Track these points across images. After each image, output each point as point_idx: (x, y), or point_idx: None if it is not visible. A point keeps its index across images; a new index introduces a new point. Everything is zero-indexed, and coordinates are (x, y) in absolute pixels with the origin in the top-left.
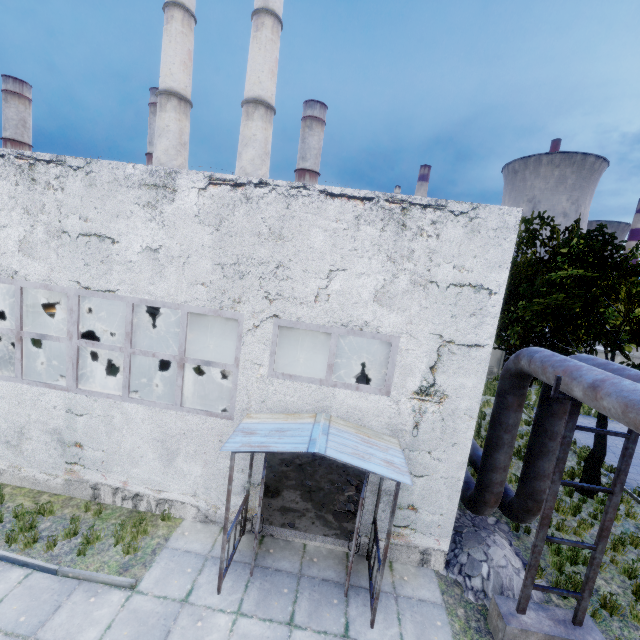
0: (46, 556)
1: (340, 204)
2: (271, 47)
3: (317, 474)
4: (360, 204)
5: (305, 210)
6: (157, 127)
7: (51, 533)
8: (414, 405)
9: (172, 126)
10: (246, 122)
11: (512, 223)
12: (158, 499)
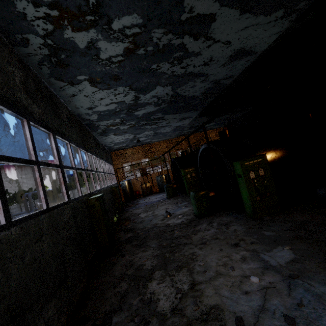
0: None
1: None
2: None
3: None
4: None
5: None
6: None
7: None
8: None
9: None
10: None
11: None
12: None
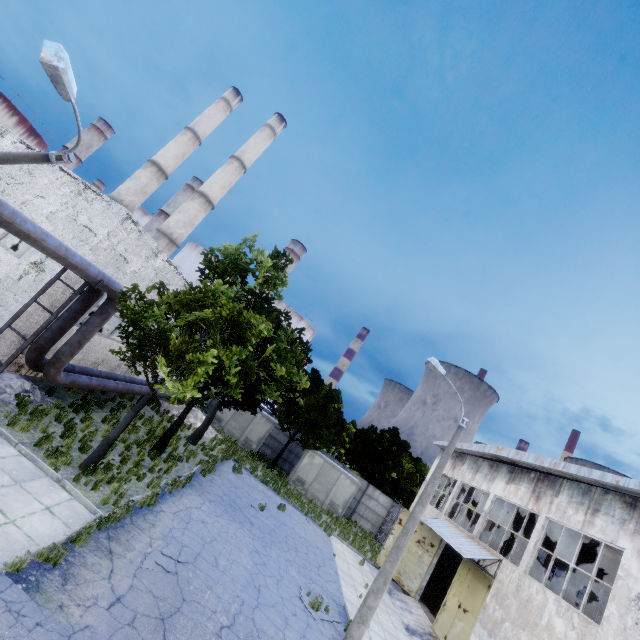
0: None
1: (63, 175)
2: (230, 175)
3: None
4: (71, 178)
5: (48, 170)
6: (134, 175)
7: None
8: (27, 269)
9: (143, 179)
10: (189, 201)
11: (122, 214)
12: None
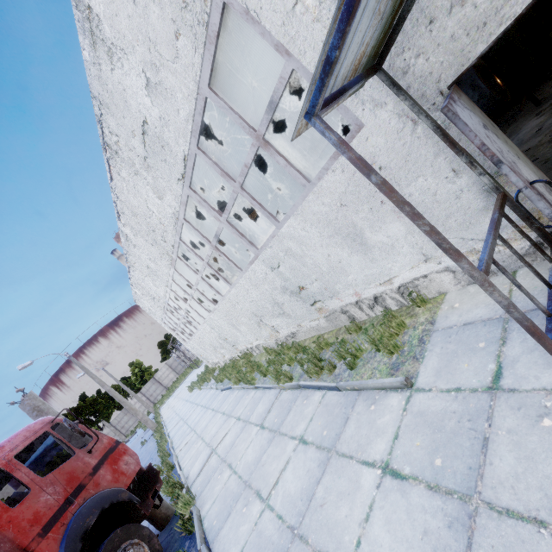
0: (332, 377)
1: None
2: None
3: None
4: None
5: None
6: None
7: (332, 359)
8: None
9: None
10: None
11: None
12: (396, 290)
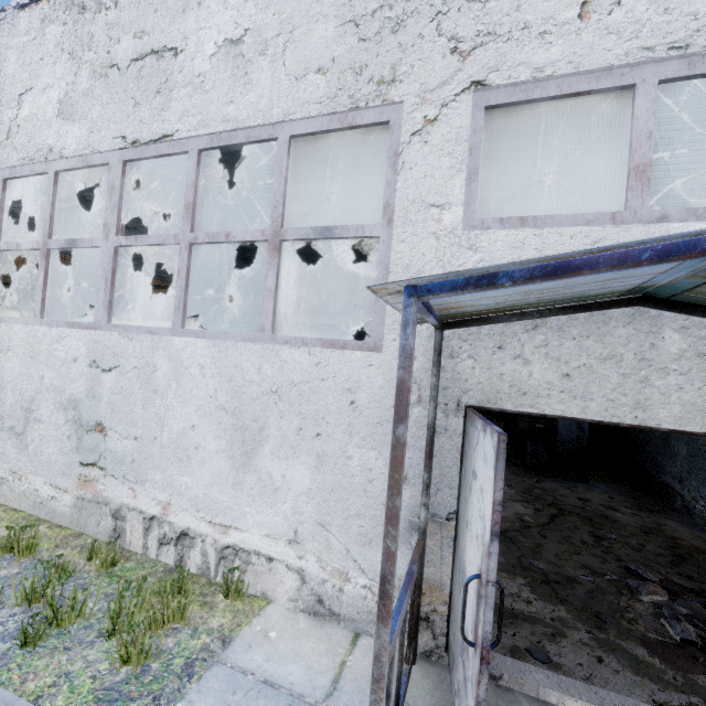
0: None
1: None
2: None
3: (546, 551)
4: None
5: None
6: None
7: (6, 588)
8: None
9: None
10: None
11: None
12: (221, 546)
